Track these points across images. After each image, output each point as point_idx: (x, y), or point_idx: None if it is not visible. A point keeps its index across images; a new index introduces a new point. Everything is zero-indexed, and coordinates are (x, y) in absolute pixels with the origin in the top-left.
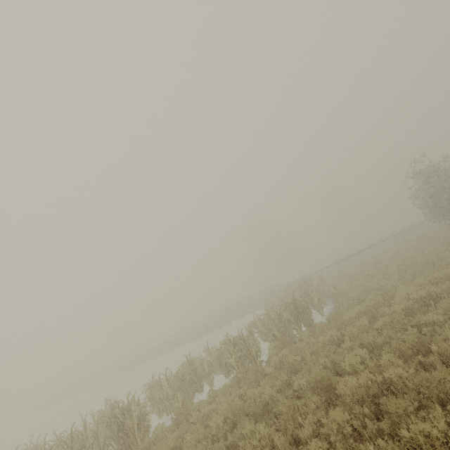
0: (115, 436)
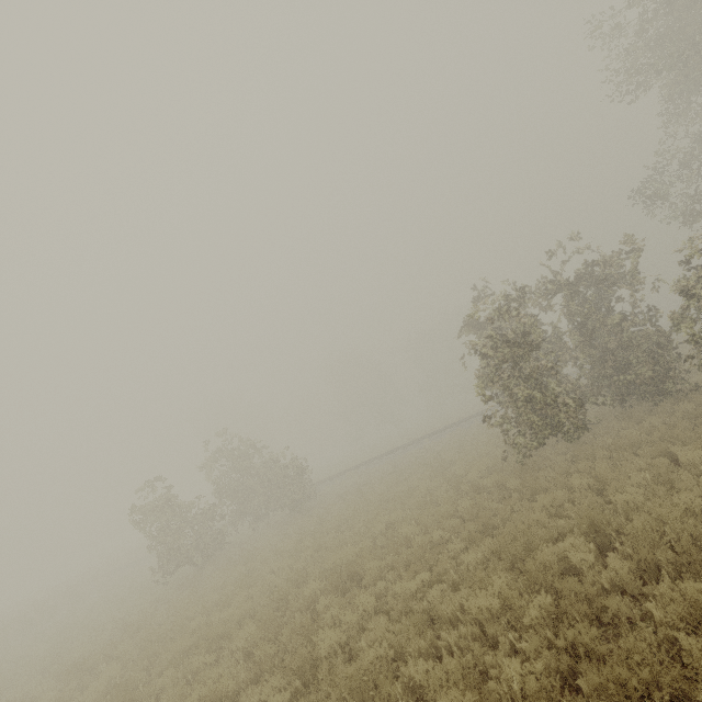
0: None
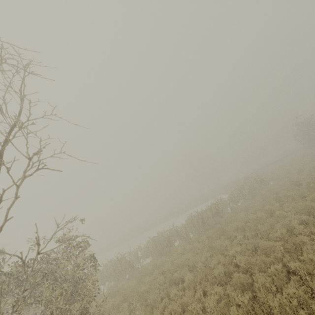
0: (215, 214)
